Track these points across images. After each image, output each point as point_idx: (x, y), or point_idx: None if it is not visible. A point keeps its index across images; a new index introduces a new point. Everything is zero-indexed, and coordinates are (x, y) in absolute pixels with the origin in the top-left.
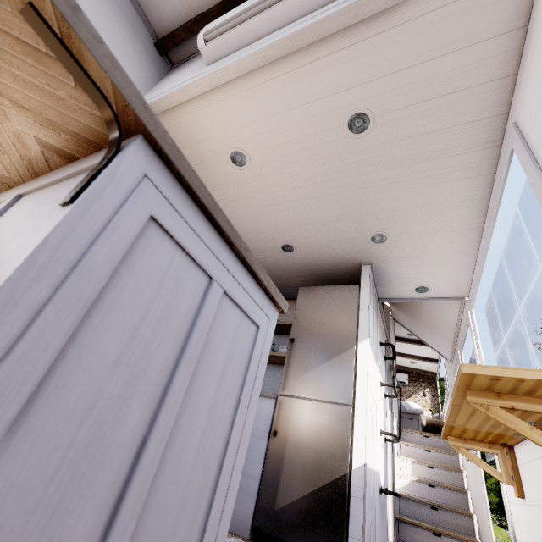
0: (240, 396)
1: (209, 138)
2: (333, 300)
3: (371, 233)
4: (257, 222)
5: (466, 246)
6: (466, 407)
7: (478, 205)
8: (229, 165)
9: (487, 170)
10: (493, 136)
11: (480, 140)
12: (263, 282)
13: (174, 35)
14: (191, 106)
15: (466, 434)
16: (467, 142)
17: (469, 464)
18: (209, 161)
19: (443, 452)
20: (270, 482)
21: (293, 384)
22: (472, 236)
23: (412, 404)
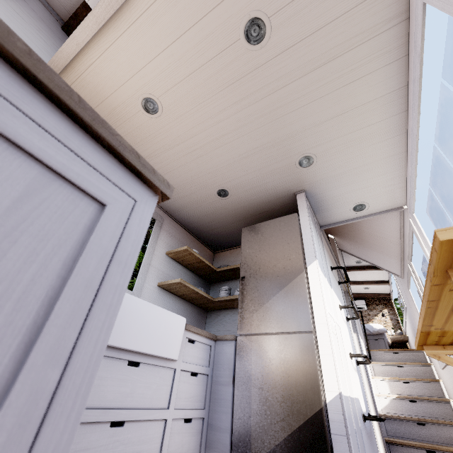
0: (46, 318)
1: (116, 89)
2: (275, 232)
3: (297, 157)
4: (187, 172)
5: (393, 150)
6: (445, 301)
7: (397, 98)
8: (144, 115)
9: (399, 53)
10: (398, 9)
11: (385, 17)
12: (99, 132)
13: (76, 14)
14: (88, 56)
15: (444, 338)
16: (372, 24)
17: (445, 372)
18: (124, 116)
19: (415, 365)
20: (242, 432)
21: (250, 322)
22: (397, 137)
23: (375, 325)
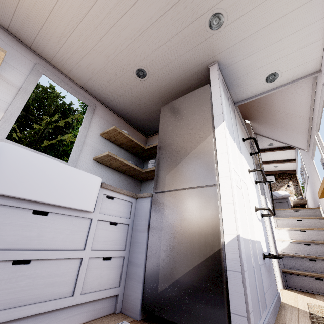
0: None
1: None
2: (188, 104)
3: (206, 17)
4: (103, 51)
5: None
6: None
7: None
8: None
9: None
10: None
11: None
12: None
13: None
14: None
15: None
16: None
17: None
18: None
19: (312, 219)
20: (152, 267)
21: (163, 182)
22: None
23: (281, 192)
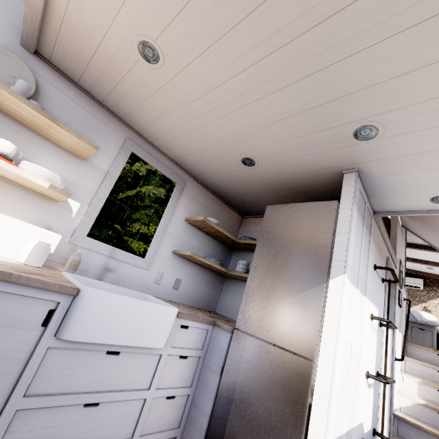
0: None
1: (106, 31)
2: (302, 221)
3: (351, 126)
4: (205, 135)
5: None
6: None
7: None
8: (145, 66)
9: None
10: None
11: None
12: None
13: None
14: None
15: None
16: None
17: None
18: (124, 66)
19: None
20: (218, 424)
21: (249, 320)
22: None
23: (425, 315)
